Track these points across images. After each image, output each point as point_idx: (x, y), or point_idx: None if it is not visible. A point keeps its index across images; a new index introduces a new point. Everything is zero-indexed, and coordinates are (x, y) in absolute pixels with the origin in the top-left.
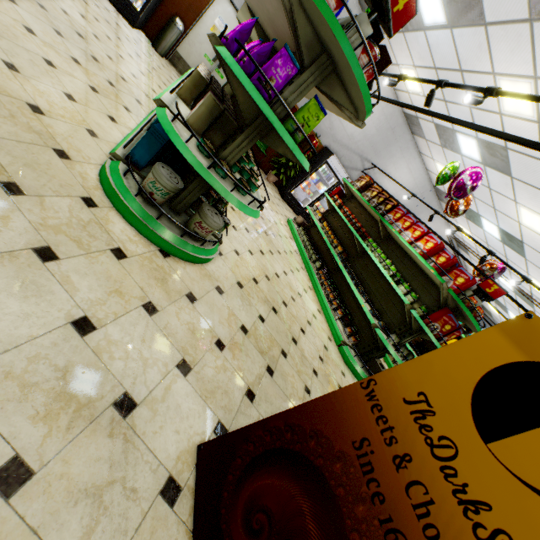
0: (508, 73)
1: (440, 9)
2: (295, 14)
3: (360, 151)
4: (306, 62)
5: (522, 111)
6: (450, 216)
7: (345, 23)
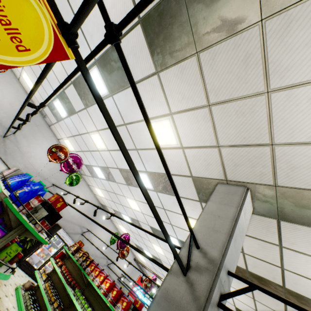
0: (128, 197)
1: (102, 174)
2: (9, 211)
3: (80, 223)
4: (14, 226)
5: (137, 209)
6: (122, 258)
7: (38, 208)
